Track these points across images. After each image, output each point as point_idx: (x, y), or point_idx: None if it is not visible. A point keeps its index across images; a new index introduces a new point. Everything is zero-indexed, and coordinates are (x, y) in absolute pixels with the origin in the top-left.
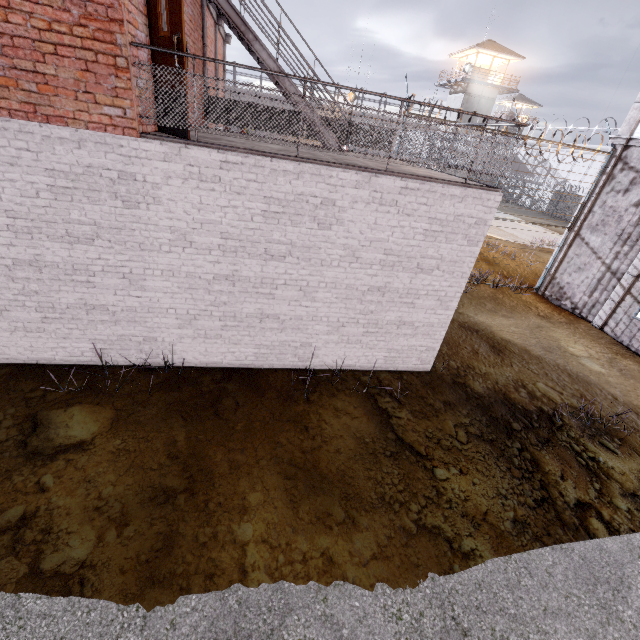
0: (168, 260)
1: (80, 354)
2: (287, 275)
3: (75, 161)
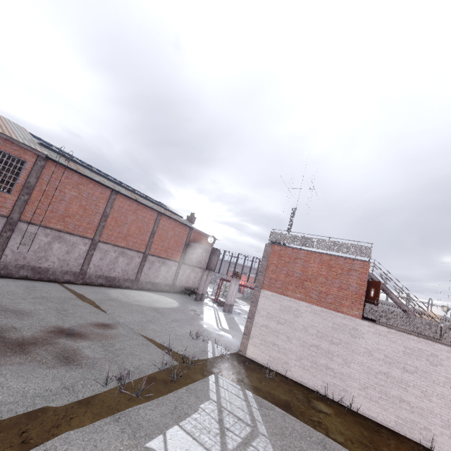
0: (361, 358)
1: (316, 385)
2: (414, 382)
3: (341, 322)
